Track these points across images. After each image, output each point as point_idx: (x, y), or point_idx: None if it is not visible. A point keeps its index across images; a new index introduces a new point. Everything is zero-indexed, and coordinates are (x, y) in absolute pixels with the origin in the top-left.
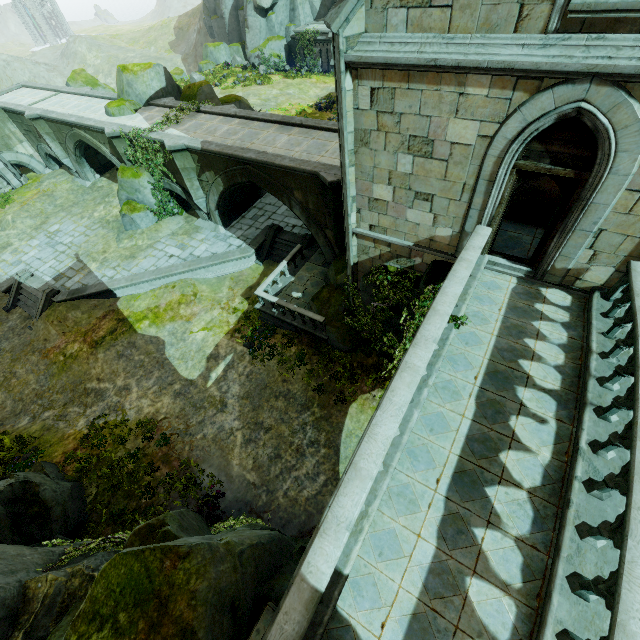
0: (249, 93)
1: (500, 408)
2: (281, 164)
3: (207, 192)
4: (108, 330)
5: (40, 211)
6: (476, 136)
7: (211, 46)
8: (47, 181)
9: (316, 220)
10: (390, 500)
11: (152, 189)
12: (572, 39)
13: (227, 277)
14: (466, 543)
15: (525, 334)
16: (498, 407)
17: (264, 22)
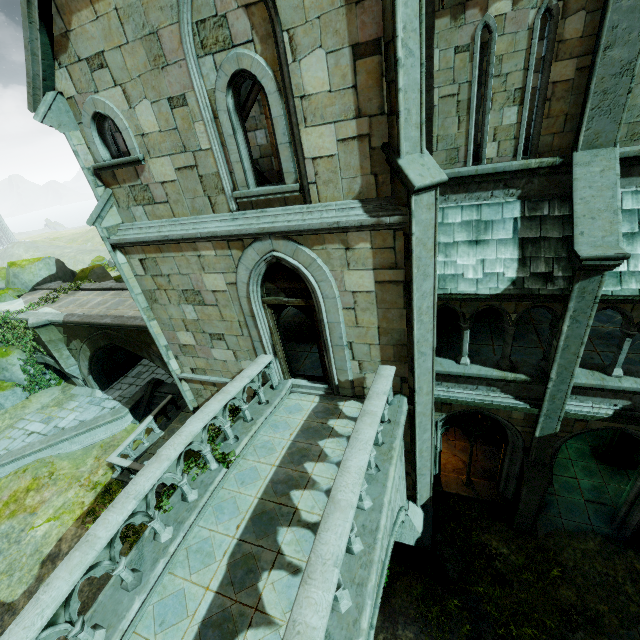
0: None
1: (253, 564)
2: (132, 324)
3: (77, 359)
4: None
5: None
6: (226, 284)
7: None
8: None
9: None
10: None
11: (23, 365)
12: (248, 213)
13: (96, 445)
14: None
15: (307, 457)
16: (251, 563)
17: None
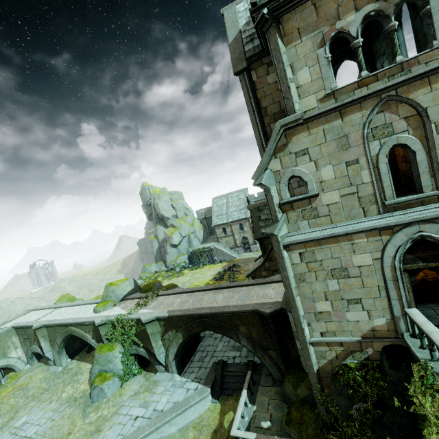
0: (173, 282)
1: None
2: (229, 311)
3: (168, 347)
4: None
5: (11, 406)
6: (371, 260)
7: (147, 265)
8: (24, 376)
9: (260, 345)
10: None
11: (121, 357)
12: (394, 213)
13: (189, 426)
14: None
15: None
16: None
17: (176, 250)
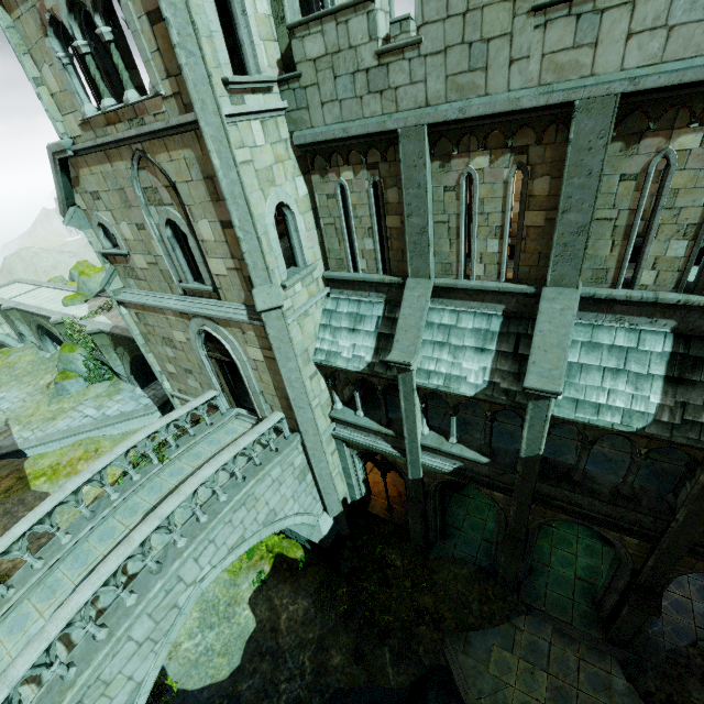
0: None
1: None
2: None
3: (122, 362)
4: (5, 488)
5: None
6: (185, 339)
7: None
8: (15, 354)
9: None
10: (41, 591)
11: (85, 360)
12: (189, 298)
13: (132, 432)
14: None
15: None
16: None
17: None
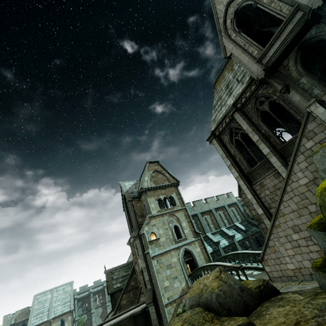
0: None
1: None
2: (115, 322)
3: None
4: None
5: None
6: (176, 259)
7: None
8: None
9: None
10: None
11: None
12: (178, 243)
13: None
14: (241, 274)
15: None
16: None
17: None
